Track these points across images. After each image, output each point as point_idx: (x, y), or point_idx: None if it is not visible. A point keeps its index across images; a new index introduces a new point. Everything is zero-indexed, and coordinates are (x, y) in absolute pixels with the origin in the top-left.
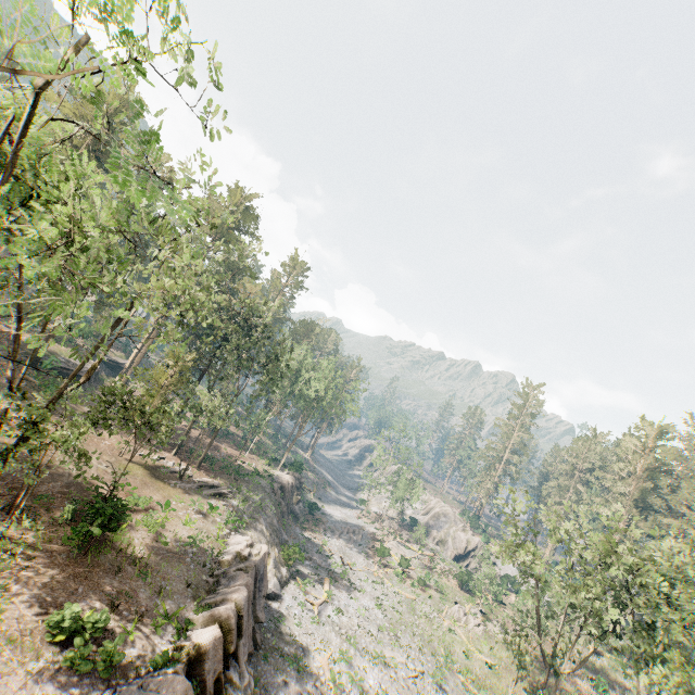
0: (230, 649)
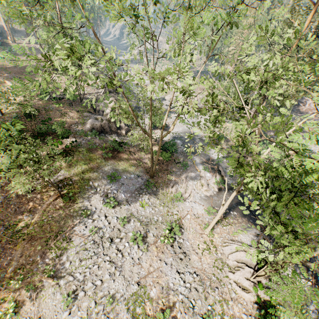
0: None
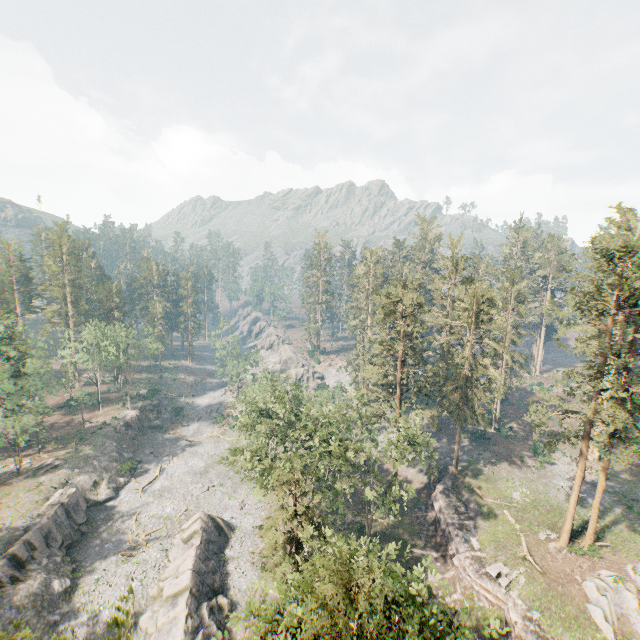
0: (24, 561)
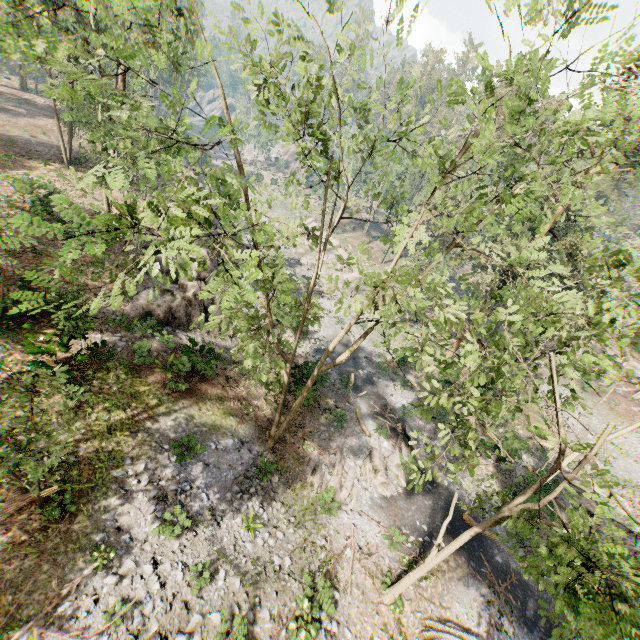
0: None
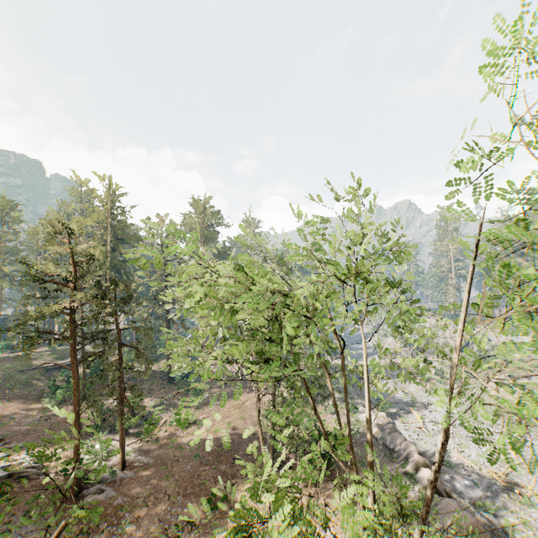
0: None
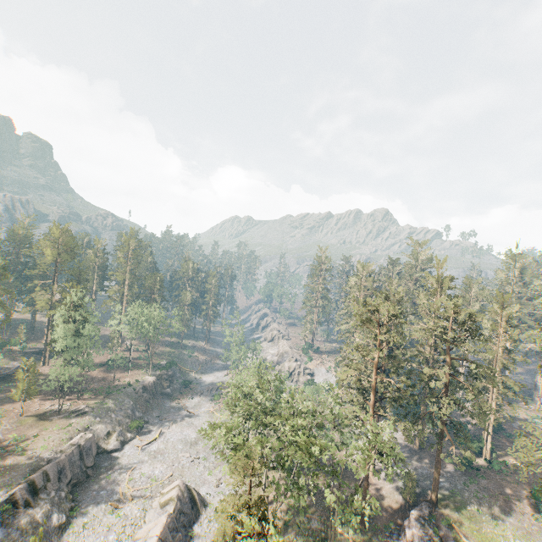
0: (38, 488)
